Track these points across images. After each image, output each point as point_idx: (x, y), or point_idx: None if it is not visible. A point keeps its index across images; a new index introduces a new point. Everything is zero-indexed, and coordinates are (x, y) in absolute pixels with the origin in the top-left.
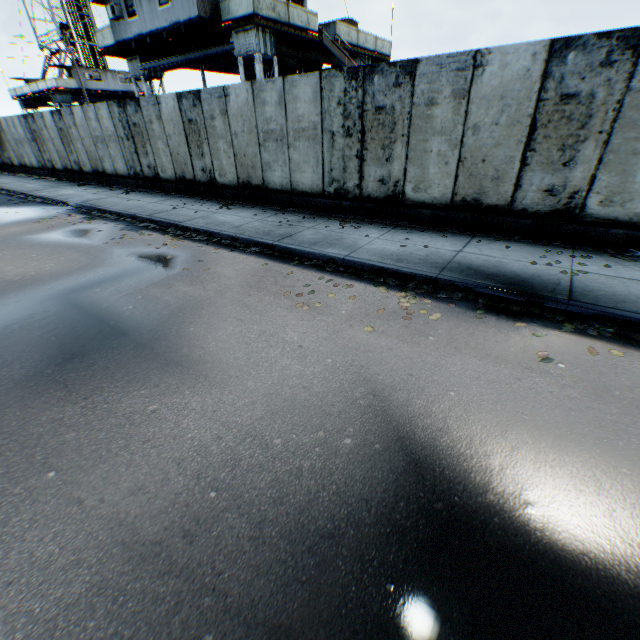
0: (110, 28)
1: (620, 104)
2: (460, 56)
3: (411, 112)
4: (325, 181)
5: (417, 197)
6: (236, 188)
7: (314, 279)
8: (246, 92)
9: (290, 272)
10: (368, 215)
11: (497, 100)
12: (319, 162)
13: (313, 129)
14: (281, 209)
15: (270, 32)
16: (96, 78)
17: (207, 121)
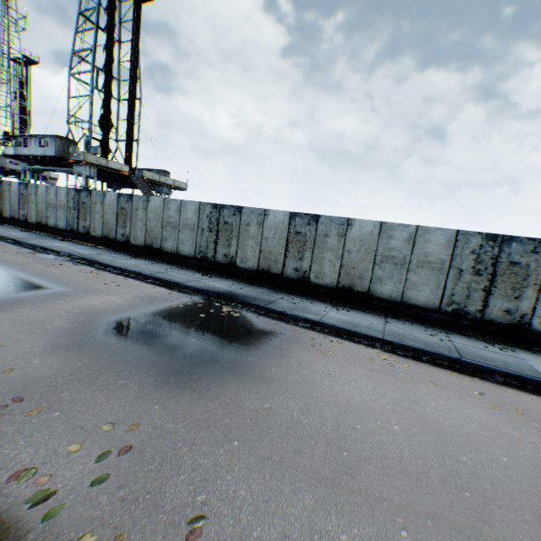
0: (15, 148)
1: (132, 212)
2: (102, 192)
3: (92, 205)
4: (68, 225)
5: (94, 234)
6: (37, 225)
7: (14, 247)
8: (46, 188)
9: (9, 245)
10: (80, 240)
11: (110, 206)
12: (67, 218)
13: (65, 205)
14: (50, 235)
15: (95, 168)
16: (16, 163)
17: (30, 195)
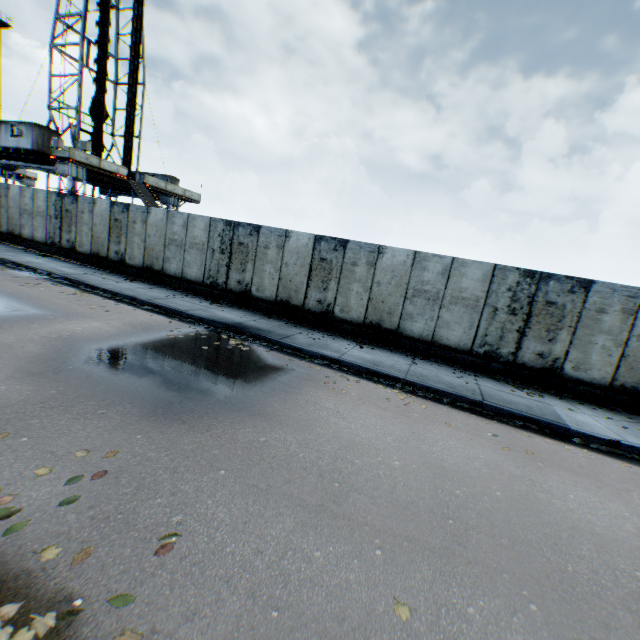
0: None
1: (128, 225)
2: (91, 198)
3: (78, 214)
4: (48, 238)
5: (81, 250)
6: (8, 235)
7: None
8: (19, 189)
9: None
10: (63, 256)
11: (101, 216)
12: (46, 228)
13: (45, 213)
14: (25, 248)
15: (84, 168)
16: None
17: None
